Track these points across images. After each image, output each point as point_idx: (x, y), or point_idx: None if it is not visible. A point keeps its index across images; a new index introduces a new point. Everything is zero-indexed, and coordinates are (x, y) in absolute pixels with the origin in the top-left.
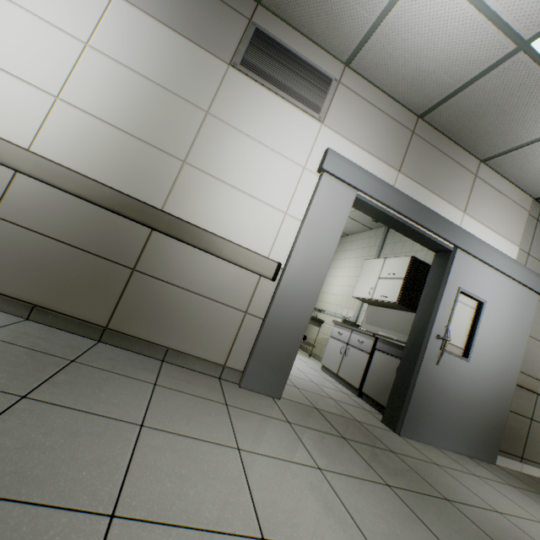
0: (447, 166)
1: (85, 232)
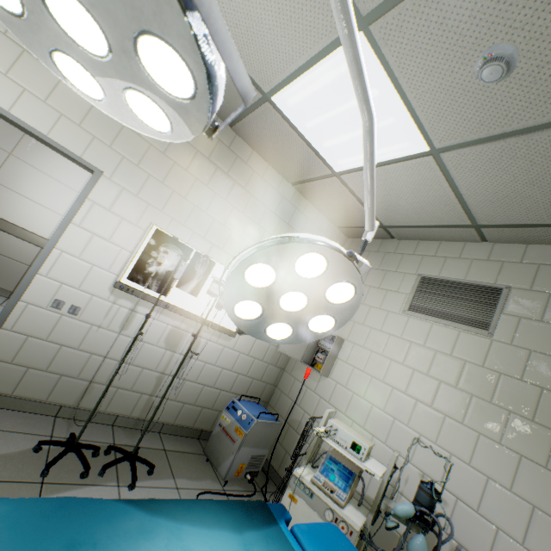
0: None
1: None
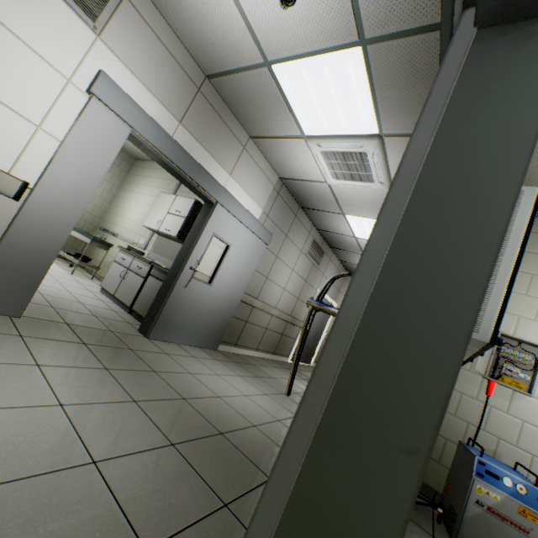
0: (224, 132)
1: None
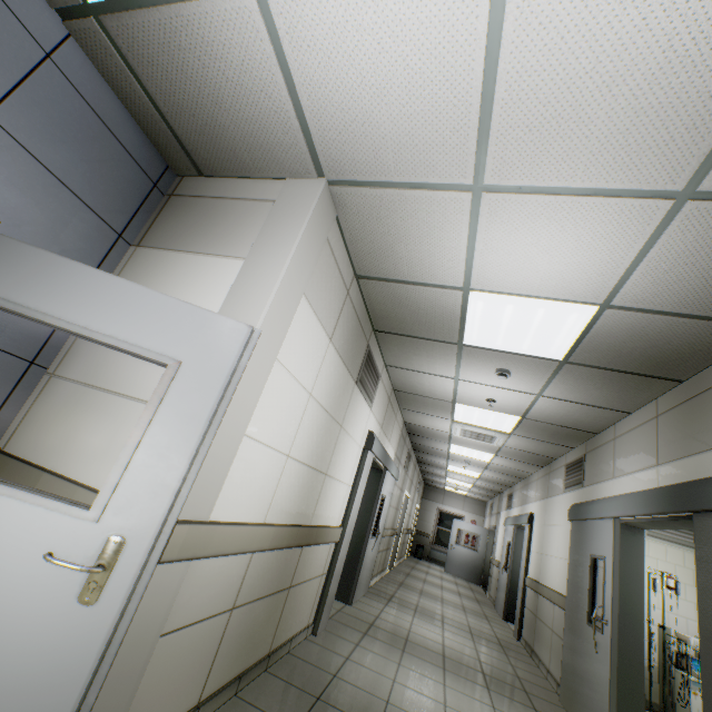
0: (392, 416)
1: (276, 575)
